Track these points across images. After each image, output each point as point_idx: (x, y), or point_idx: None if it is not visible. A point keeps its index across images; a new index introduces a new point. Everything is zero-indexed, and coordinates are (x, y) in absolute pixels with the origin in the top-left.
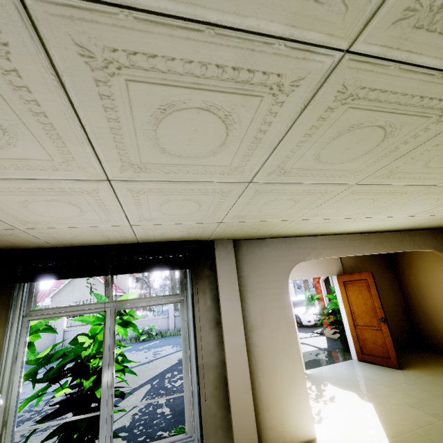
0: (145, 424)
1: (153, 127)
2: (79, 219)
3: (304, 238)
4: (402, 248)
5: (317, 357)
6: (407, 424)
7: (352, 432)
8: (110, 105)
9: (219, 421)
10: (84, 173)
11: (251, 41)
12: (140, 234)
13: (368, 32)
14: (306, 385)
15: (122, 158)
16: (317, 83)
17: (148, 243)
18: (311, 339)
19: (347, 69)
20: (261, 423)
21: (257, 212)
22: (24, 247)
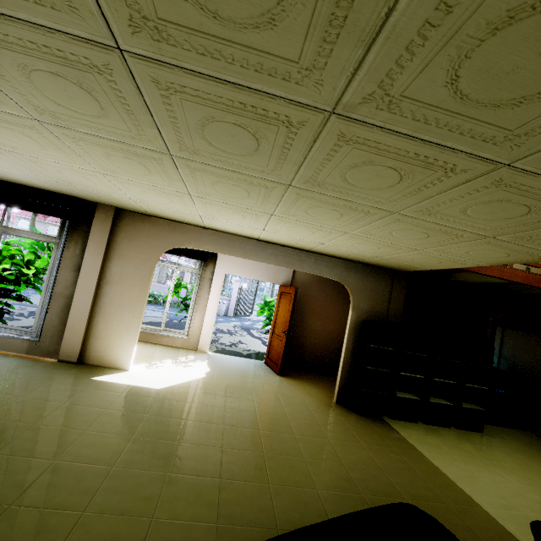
0: None
1: None
2: None
3: (192, 227)
4: (299, 267)
5: (241, 351)
6: (199, 388)
7: (157, 377)
8: None
9: (57, 332)
10: None
11: None
12: (12, 177)
13: None
14: (190, 356)
15: None
16: None
17: (36, 189)
18: None
19: None
20: (89, 345)
21: (72, 180)
22: None
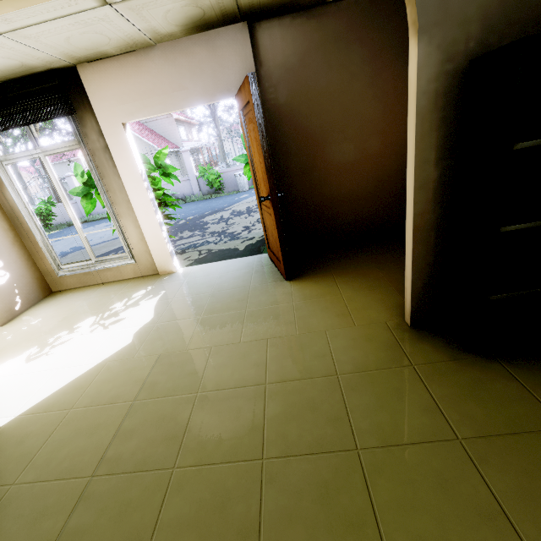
0: None
1: None
2: None
3: None
4: None
5: (237, 245)
6: (86, 394)
7: (20, 388)
8: None
9: None
10: None
11: None
12: None
13: None
14: (138, 293)
15: None
16: None
17: None
18: None
19: None
20: None
21: None
22: None
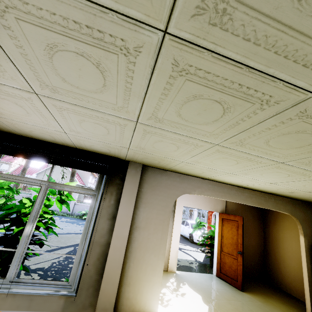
0: (57, 271)
1: (49, 59)
2: (28, 118)
3: (194, 178)
4: (266, 205)
5: (189, 265)
6: None
7: None
8: (13, 35)
9: (93, 282)
10: (17, 83)
11: (91, 7)
12: (75, 142)
13: (176, 20)
14: (171, 280)
15: (38, 78)
16: (154, 53)
17: (83, 150)
18: (194, 252)
19: (172, 47)
20: (121, 292)
21: (152, 147)
22: (0, 129)
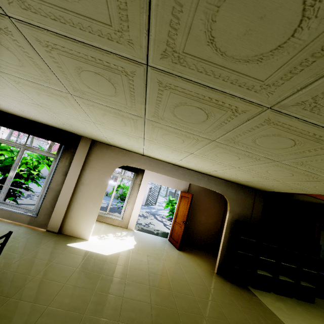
0: None
1: None
2: None
3: (135, 154)
4: (197, 183)
5: (153, 230)
6: (131, 256)
7: (105, 246)
8: None
9: (48, 212)
10: None
11: None
12: (37, 119)
13: None
14: (123, 232)
15: None
16: None
17: (48, 126)
18: None
19: None
20: (66, 222)
21: (73, 124)
22: None
